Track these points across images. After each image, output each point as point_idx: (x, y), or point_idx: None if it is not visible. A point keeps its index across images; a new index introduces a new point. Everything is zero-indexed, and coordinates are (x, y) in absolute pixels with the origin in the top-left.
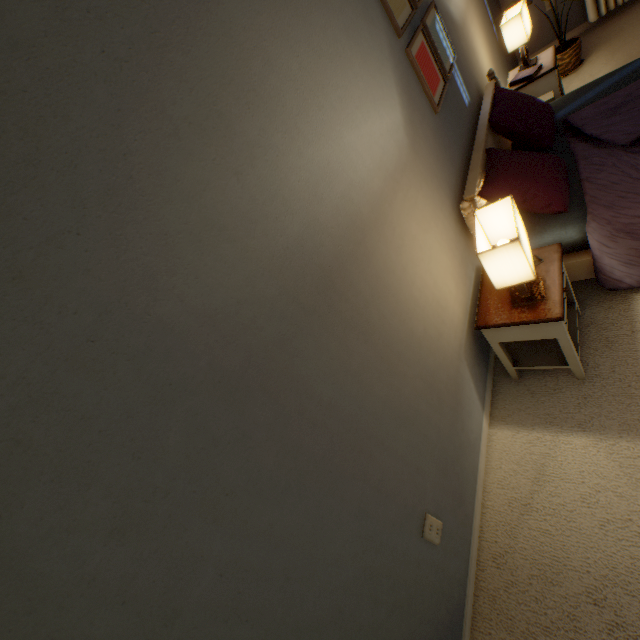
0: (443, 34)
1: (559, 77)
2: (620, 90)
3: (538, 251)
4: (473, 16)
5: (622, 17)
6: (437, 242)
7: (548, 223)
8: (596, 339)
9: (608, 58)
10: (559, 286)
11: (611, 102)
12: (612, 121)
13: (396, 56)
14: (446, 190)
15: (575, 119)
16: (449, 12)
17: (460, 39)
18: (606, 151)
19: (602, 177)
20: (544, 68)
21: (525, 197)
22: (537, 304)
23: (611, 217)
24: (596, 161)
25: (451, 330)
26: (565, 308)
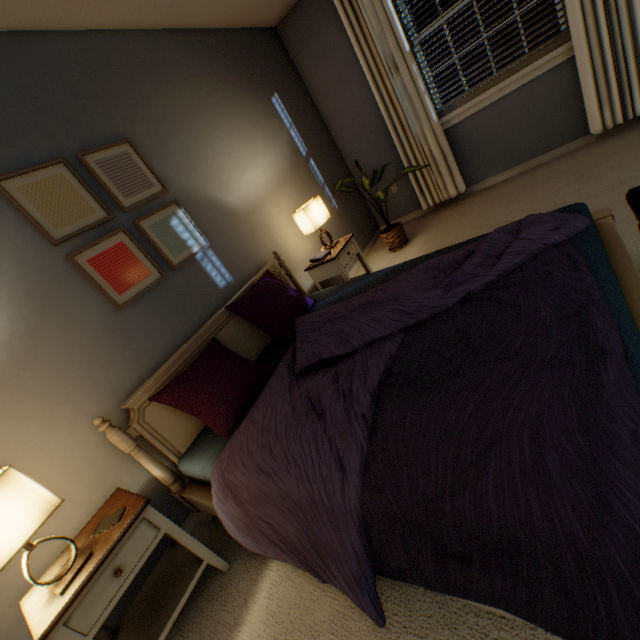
0: (189, 226)
1: (363, 259)
2: (336, 304)
3: (134, 501)
4: (285, 199)
5: (447, 210)
6: (29, 471)
7: (212, 445)
8: (212, 618)
9: (421, 245)
10: (85, 577)
11: (324, 315)
12: (311, 338)
13: (36, 265)
14: (103, 394)
15: (299, 323)
16: (222, 203)
17: (238, 224)
18: (285, 373)
19: (260, 407)
20: (332, 254)
21: (194, 411)
22: (57, 598)
23: (226, 468)
24: (274, 382)
25: (4, 597)
26: (117, 597)
